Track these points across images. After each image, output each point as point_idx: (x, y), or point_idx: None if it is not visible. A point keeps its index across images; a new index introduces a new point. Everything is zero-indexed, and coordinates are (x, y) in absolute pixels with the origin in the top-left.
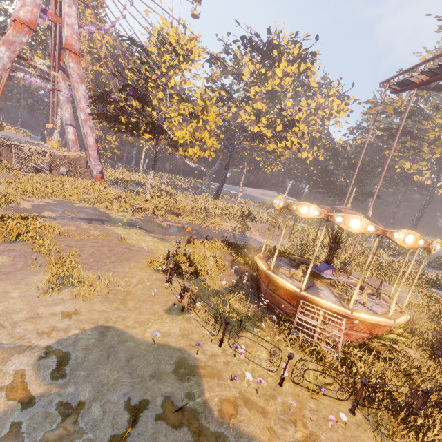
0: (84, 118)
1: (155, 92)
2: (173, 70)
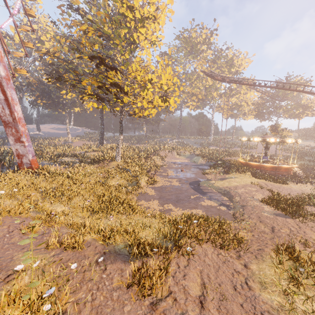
0: (4, 74)
1: (164, 68)
2: (151, 43)
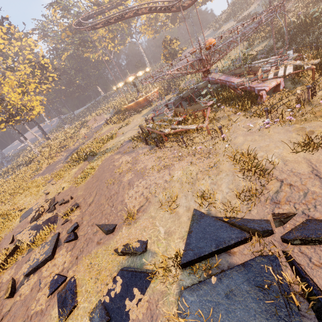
0: None
1: None
2: None
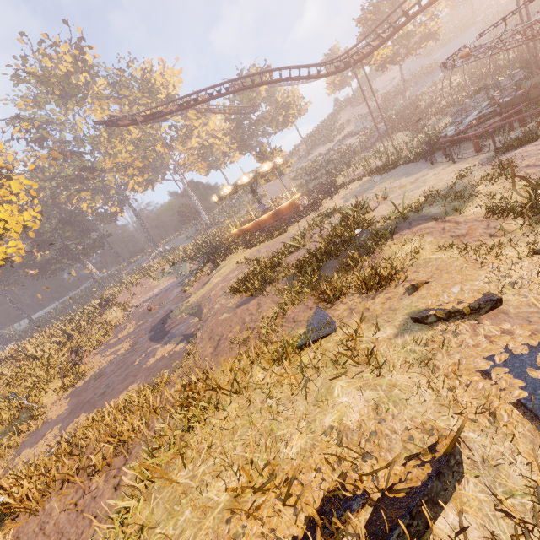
0: None
1: None
2: None
